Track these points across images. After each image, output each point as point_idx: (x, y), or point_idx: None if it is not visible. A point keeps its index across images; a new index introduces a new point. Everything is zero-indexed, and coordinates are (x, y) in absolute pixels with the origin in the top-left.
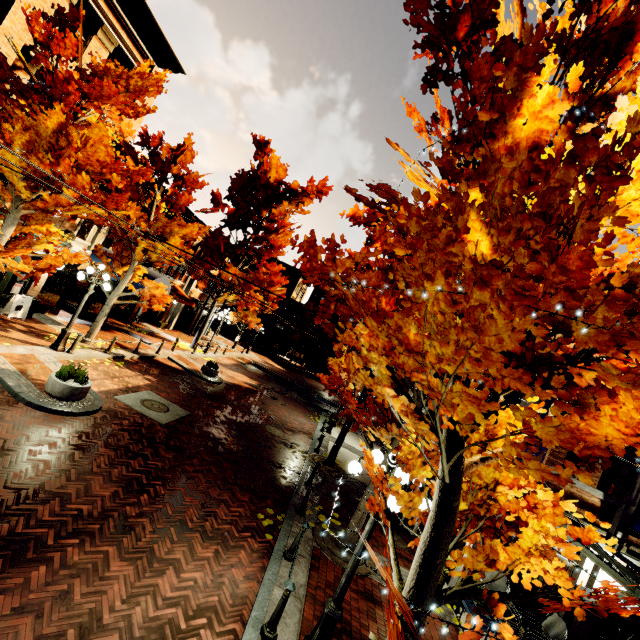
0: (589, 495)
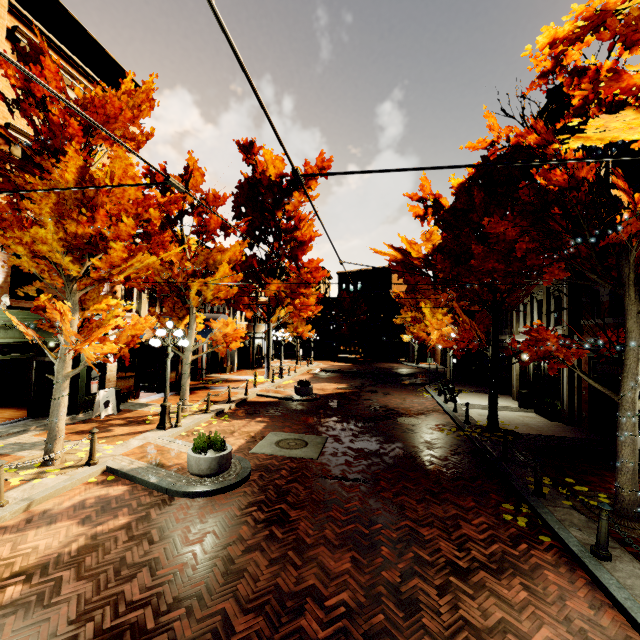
0: None
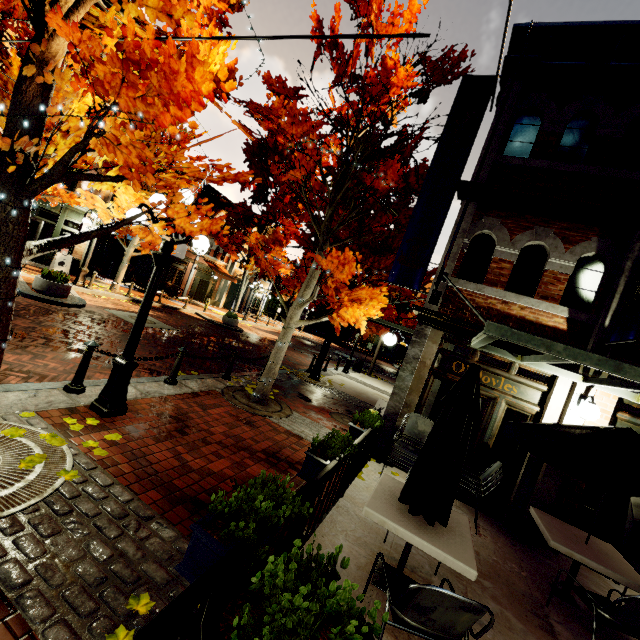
0: (549, 316)
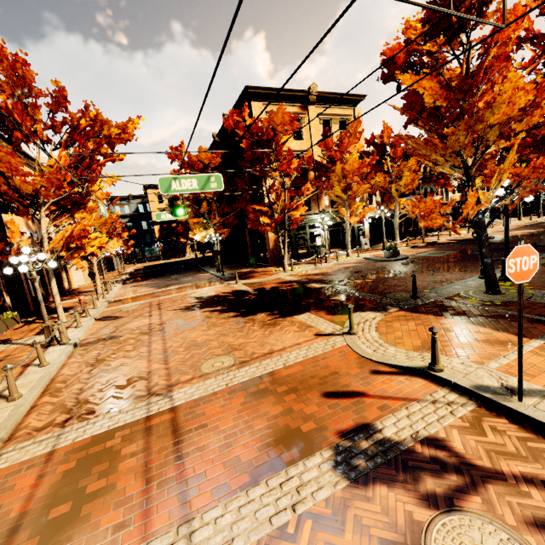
0: None
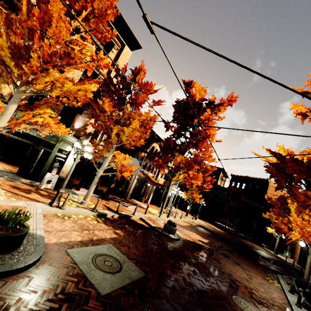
0: None
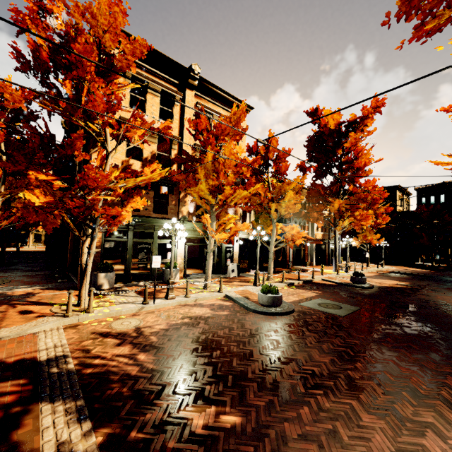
0: None
